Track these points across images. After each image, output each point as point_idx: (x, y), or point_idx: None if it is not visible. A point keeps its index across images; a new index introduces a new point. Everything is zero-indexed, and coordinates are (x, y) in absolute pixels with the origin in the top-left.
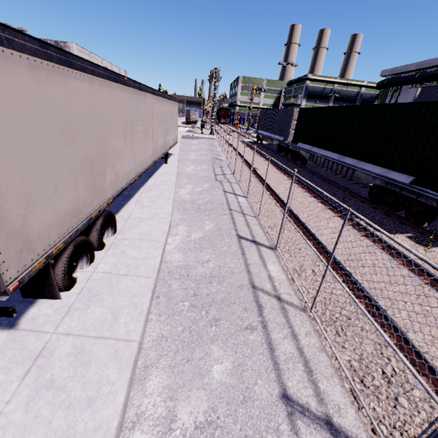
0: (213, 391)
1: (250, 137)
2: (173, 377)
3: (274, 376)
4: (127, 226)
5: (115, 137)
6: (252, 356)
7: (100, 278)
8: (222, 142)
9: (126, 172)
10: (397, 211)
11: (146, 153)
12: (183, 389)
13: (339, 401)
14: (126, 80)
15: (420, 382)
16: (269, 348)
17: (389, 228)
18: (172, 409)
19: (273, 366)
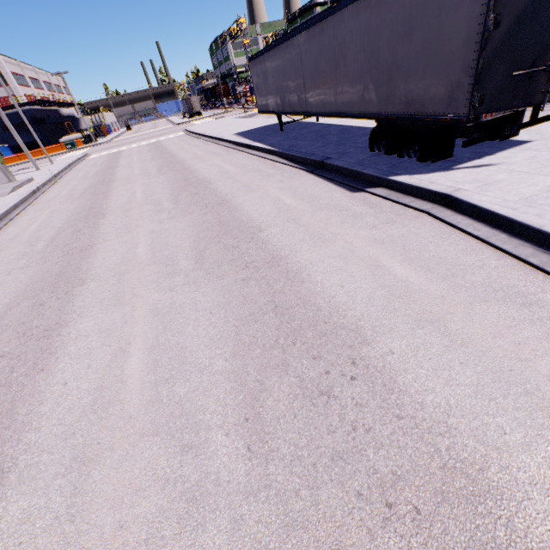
0: None
1: None
2: None
3: None
4: None
5: None
6: None
7: None
8: None
9: None
10: None
11: None
12: None
13: None
14: None
15: None
16: None
17: None
18: None
19: None
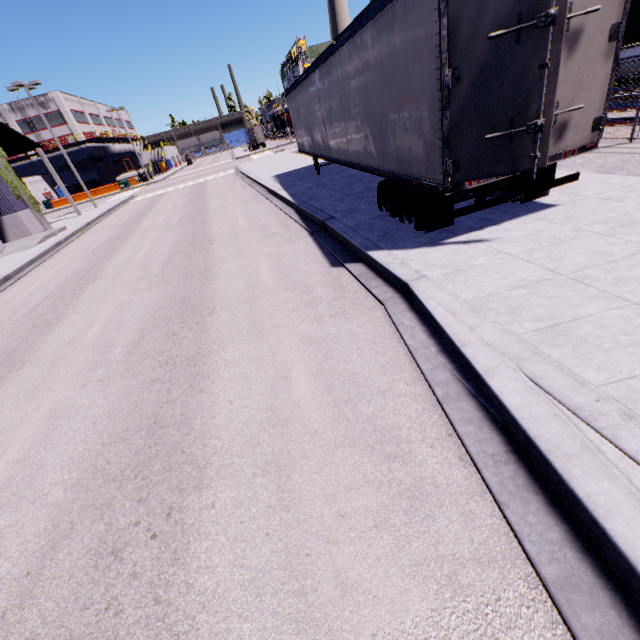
0: None
1: None
2: None
3: None
4: None
5: None
6: None
7: None
8: None
9: None
10: None
11: None
12: None
13: None
14: None
15: None
16: None
17: None
18: None
19: None
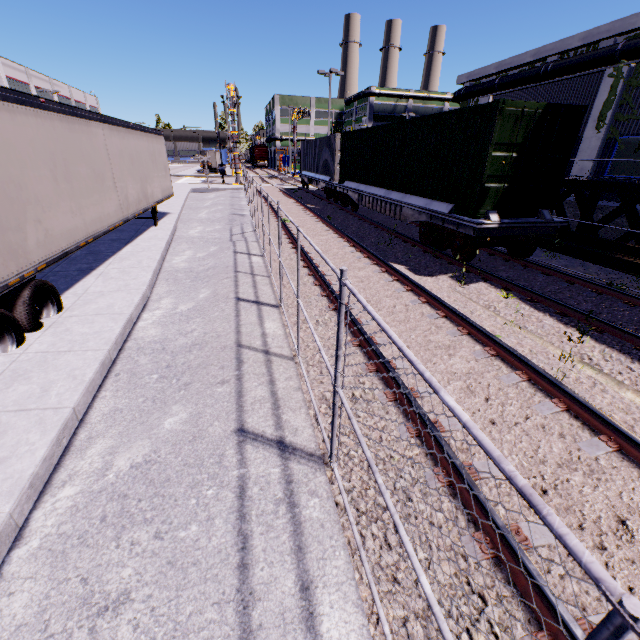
0: (159, 439)
1: (296, 183)
2: (120, 439)
3: (234, 416)
4: (80, 303)
5: (35, 181)
6: (215, 405)
7: (30, 359)
8: (250, 193)
9: (67, 231)
10: (444, 249)
11: (106, 207)
12: (126, 444)
13: (299, 425)
14: (44, 102)
15: (327, 366)
16: (238, 395)
17: (434, 270)
18: (110, 461)
19: (236, 409)
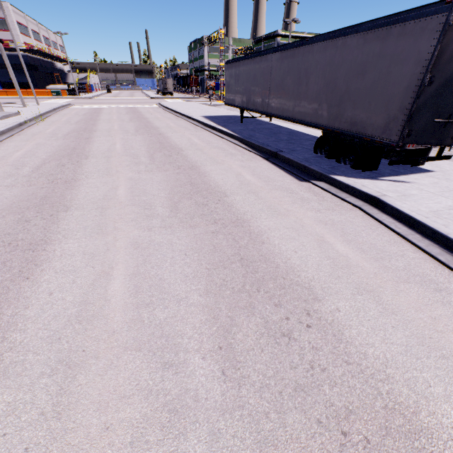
0: None
1: None
2: None
3: None
4: None
5: None
6: None
7: None
8: None
9: None
10: None
11: None
12: None
13: None
14: None
15: None
16: None
17: None
18: None
19: None
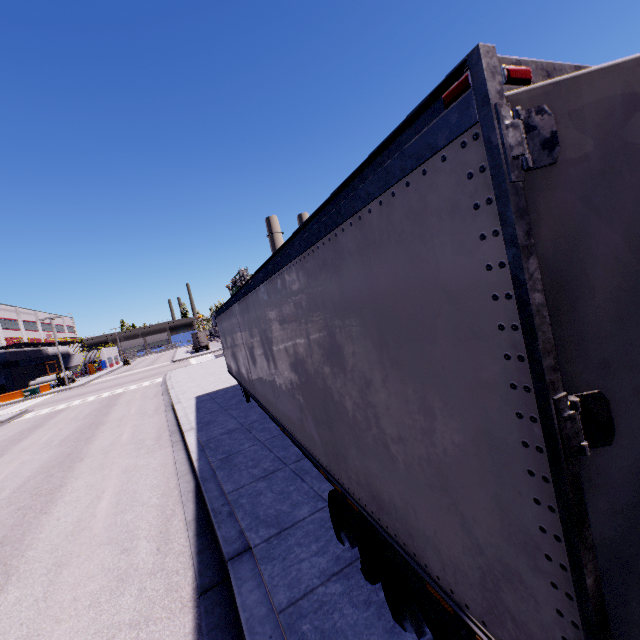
0: None
1: None
2: None
3: None
4: None
5: None
6: None
7: None
8: None
9: None
10: None
11: None
12: None
13: None
14: None
15: None
16: None
17: None
18: None
19: None
